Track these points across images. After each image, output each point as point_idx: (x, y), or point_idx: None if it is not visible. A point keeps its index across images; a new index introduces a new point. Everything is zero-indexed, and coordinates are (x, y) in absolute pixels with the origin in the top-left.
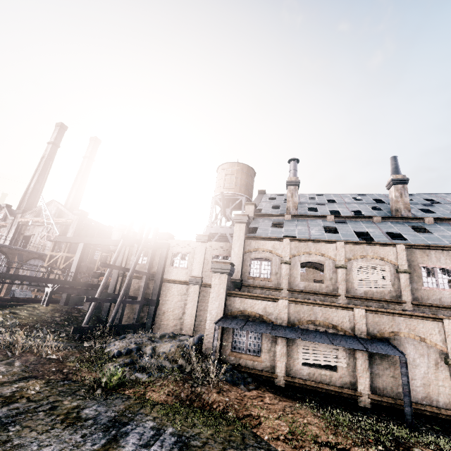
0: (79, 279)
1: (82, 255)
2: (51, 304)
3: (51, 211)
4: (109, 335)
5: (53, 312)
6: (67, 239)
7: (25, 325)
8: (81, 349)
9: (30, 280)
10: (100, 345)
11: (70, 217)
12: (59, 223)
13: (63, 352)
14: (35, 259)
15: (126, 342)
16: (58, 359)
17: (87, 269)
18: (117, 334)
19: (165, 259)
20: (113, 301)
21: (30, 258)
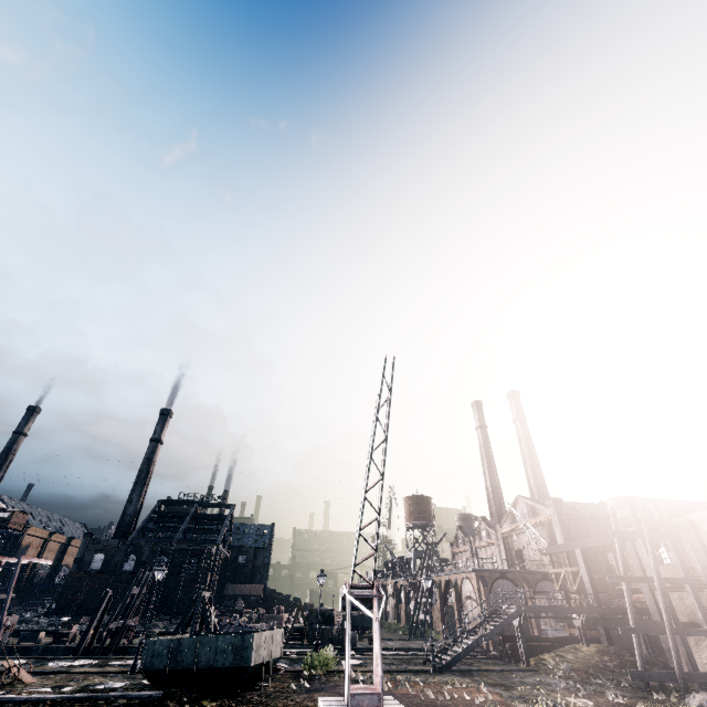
0: (611, 602)
1: (586, 566)
2: (592, 644)
3: (522, 511)
4: (690, 689)
5: (599, 654)
6: (559, 549)
7: (577, 669)
8: (651, 699)
9: (553, 611)
10: (675, 698)
11: (545, 512)
12: (538, 523)
13: (629, 700)
14: (542, 581)
15: (706, 694)
16: (626, 704)
17: (612, 584)
18: (703, 689)
19: (702, 549)
20: (659, 632)
21: (536, 580)
